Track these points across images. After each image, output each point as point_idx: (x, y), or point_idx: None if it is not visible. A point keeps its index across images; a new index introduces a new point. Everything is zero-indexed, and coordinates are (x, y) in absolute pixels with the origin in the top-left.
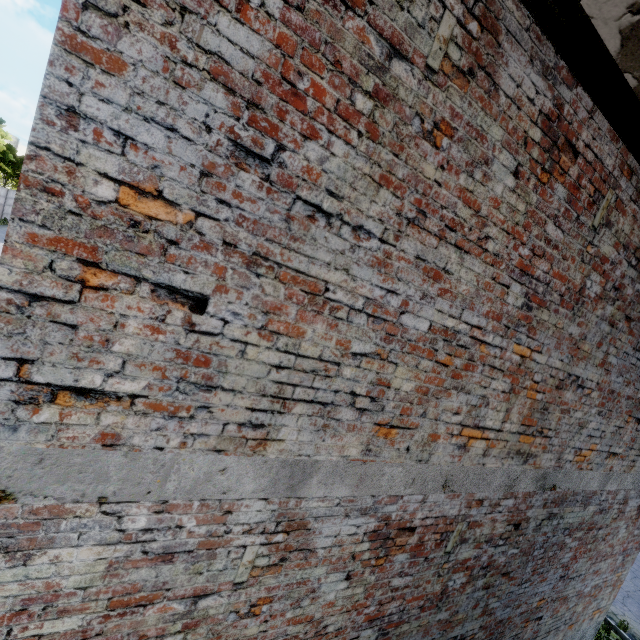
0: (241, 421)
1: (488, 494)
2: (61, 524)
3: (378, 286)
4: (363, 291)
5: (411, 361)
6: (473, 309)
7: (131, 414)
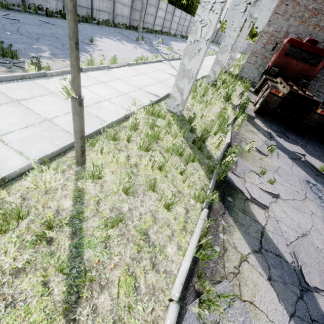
0: (287, 18)
1: (318, 40)
2: (272, 25)
3: (306, 2)
4: (304, 3)
5: (308, 12)
6: (320, 5)
7: (279, 16)
